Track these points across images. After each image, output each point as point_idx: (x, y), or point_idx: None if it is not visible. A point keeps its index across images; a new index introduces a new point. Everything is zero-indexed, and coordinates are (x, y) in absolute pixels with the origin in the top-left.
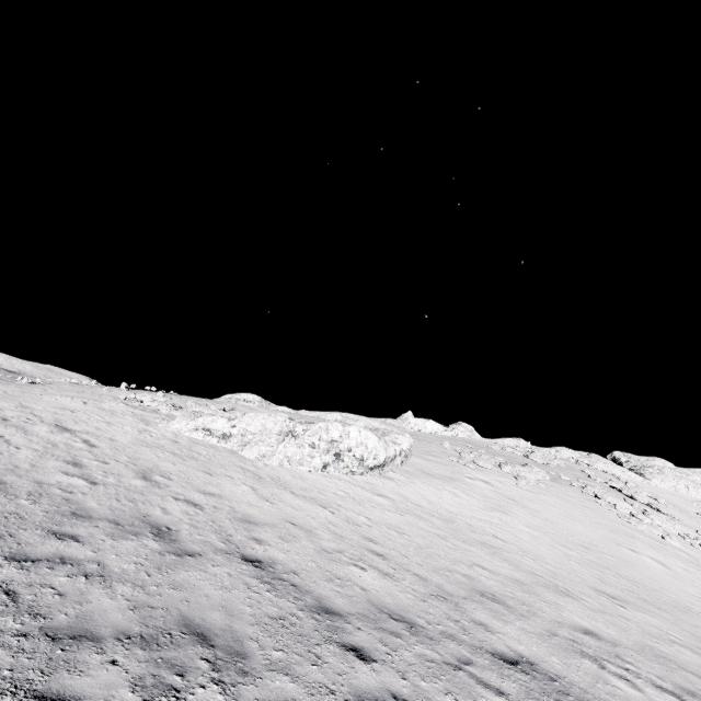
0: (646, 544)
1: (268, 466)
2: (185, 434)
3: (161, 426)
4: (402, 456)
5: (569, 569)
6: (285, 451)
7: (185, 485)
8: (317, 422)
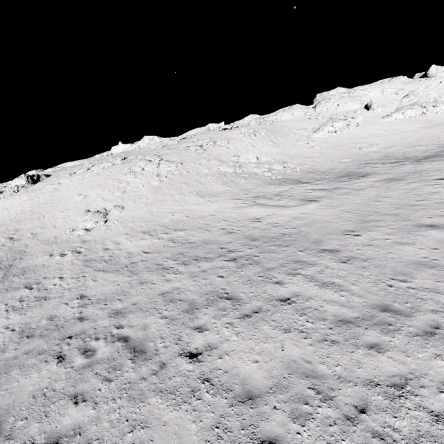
0: (103, 187)
1: None
2: None
3: None
4: (14, 189)
5: (3, 219)
6: None
7: None
8: None
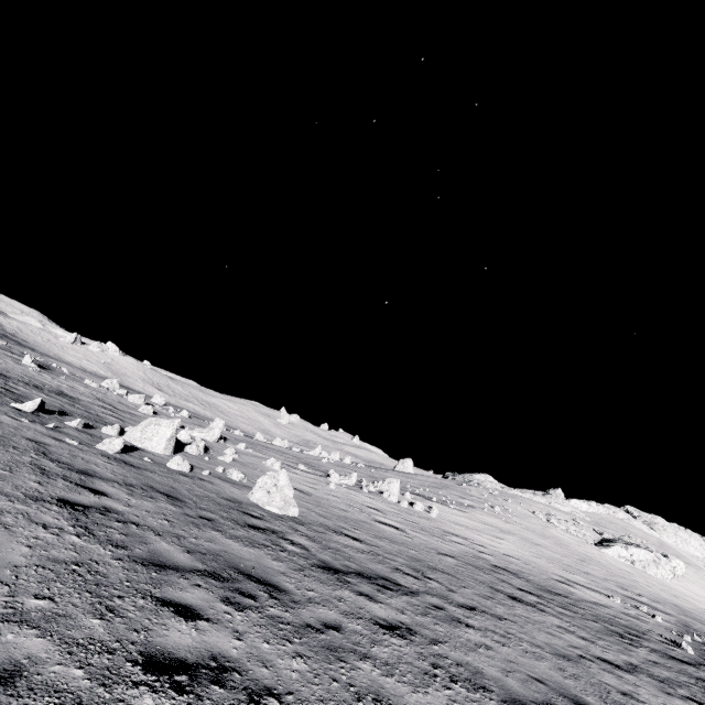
0: None
1: (662, 581)
2: (617, 559)
3: (605, 553)
4: None
5: None
6: (661, 572)
7: (702, 608)
8: (644, 547)
